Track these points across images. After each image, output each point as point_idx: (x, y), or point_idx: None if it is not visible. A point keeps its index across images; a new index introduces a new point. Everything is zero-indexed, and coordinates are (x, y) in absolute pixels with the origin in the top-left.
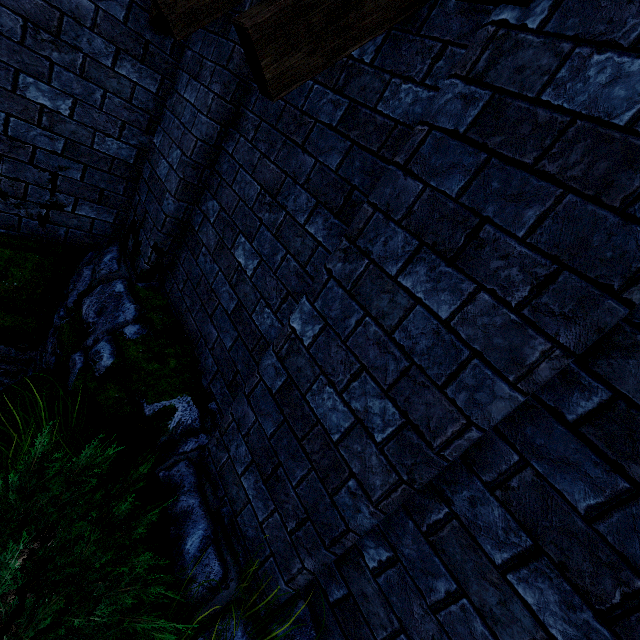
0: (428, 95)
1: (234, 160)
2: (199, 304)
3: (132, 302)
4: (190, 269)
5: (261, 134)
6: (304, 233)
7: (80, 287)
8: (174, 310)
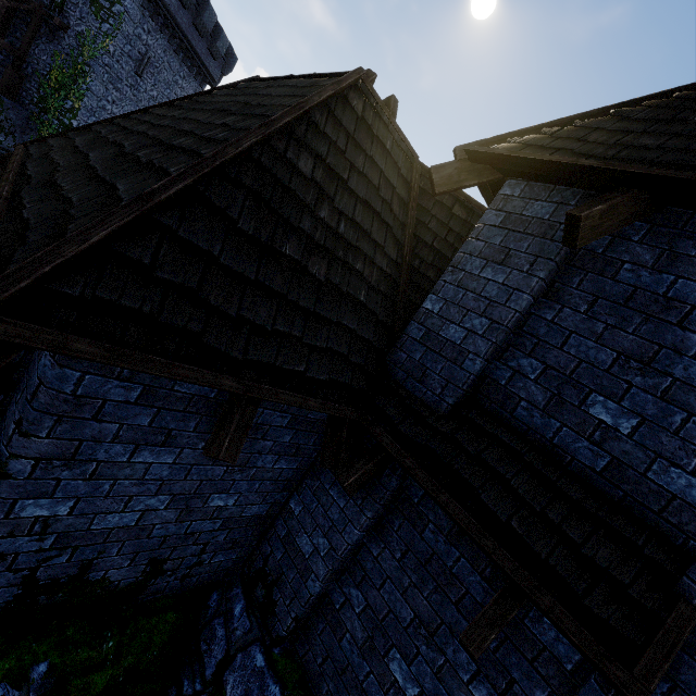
0: (568, 642)
1: (380, 566)
2: (346, 695)
3: (275, 681)
4: (331, 647)
5: (409, 562)
6: (468, 692)
7: (218, 653)
8: (311, 683)
